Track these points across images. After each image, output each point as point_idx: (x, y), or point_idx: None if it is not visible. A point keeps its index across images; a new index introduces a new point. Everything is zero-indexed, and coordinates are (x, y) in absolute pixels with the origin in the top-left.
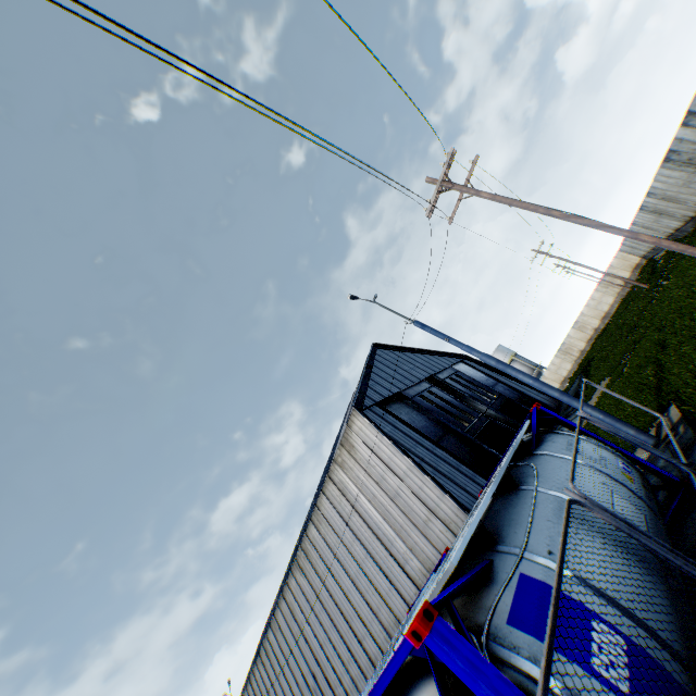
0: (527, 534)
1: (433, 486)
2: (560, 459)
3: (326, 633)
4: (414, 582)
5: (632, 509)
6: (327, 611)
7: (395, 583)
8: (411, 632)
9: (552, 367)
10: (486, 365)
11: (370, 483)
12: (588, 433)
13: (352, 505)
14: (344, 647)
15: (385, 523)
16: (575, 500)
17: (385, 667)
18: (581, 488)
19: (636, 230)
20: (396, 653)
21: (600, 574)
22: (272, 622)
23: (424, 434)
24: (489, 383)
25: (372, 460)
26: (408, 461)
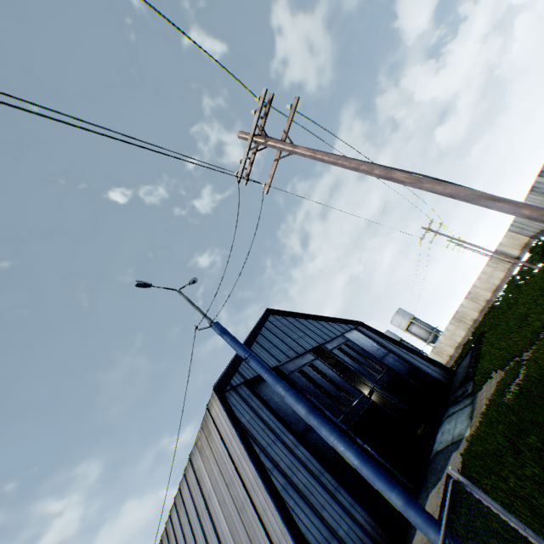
0: None
1: (276, 513)
2: None
3: None
4: None
5: None
6: None
7: None
8: None
9: (447, 332)
10: (380, 333)
11: (221, 481)
12: None
13: (206, 500)
14: None
15: (231, 537)
16: None
17: None
18: None
19: None
20: None
21: None
22: None
23: (289, 425)
24: (380, 353)
25: (224, 455)
26: (254, 470)
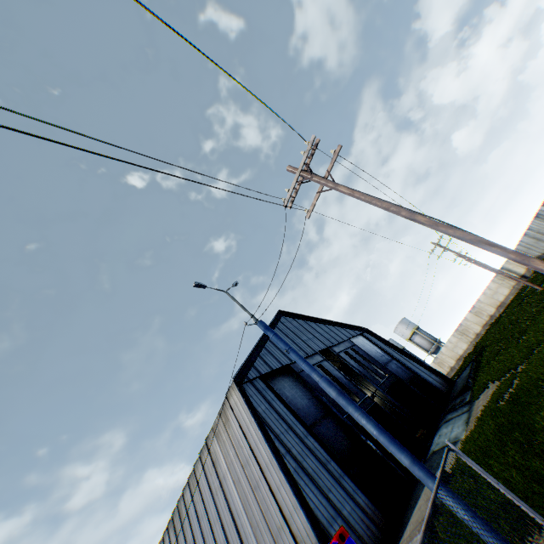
0: None
1: (289, 490)
2: None
3: None
4: None
5: None
6: None
7: None
8: None
9: (449, 344)
10: (384, 340)
11: (237, 463)
12: None
13: (220, 480)
14: None
15: (244, 513)
16: None
17: None
18: None
19: (532, 234)
20: None
21: None
22: None
23: (299, 417)
24: (384, 359)
25: (241, 440)
26: (270, 453)
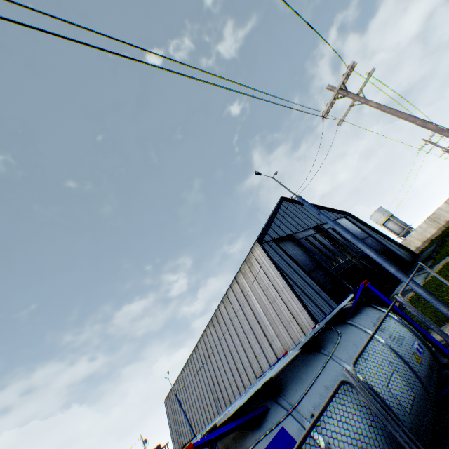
0: (304, 394)
1: (297, 302)
2: (363, 333)
3: (222, 364)
4: (276, 354)
5: (405, 388)
6: (224, 353)
7: (264, 351)
8: None
9: (419, 229)
10: (363, 222)
11: (259, 289)
12: (400, 313)
13: (247, 299)
14: (230, 374)
15: (264, 315)
16: (348, 382)
17: None
18: (367, 363)
19: None
20: None
21: (344, 444)
22: (195, 348)
23: (301, 266)
24: (362, 236)
25: (262, 276)
26: (284, 283)
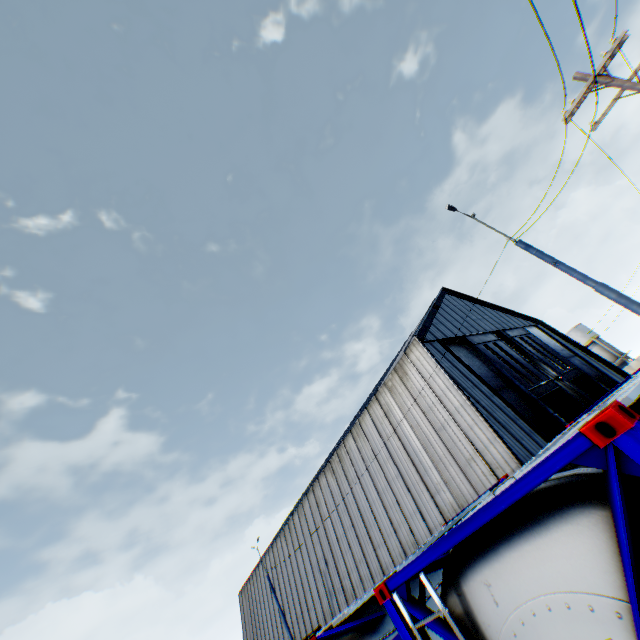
0: None
1: (485, 428)
2: None
3: (344, 531)
4: (442, 513)
5: None
6: (349, 514)
7: (421, 508)
8: (592, 427)
9: None
10: (563, 336)
11: (416, 411)
12: None
13: (394, 427)
14: (358, 548)
15: (423, 452)
16: None
17: (522, 475)
18: None
19: None
20: (549, 457)
21: None
22: (299, 508)
23: (483, 379)
24: (564, 353)
25: (423, 390)
26: (462, 398)
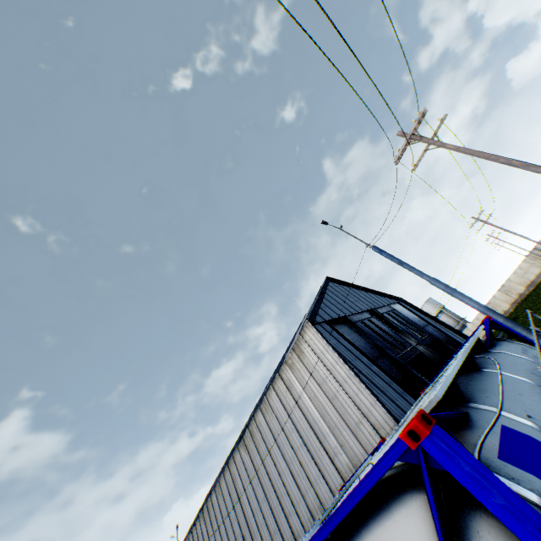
0: (500, 400)
1: (367, 394)
2: (518, 357)
3: (259, 504)
4: (341, 474)
5: None
6: (262, 486)
7: (323, 472)
8: (407, 433)
9: (476, 321)
10: (419, 309)
11: (313, 384)
12: (540, 347)
13: (295, 400)
14: (272, 519)
15: (321, 419)
16: None
17: (368, 471)
18: None
19: None
20: (384, 456)
21: None
22: (216, 486)
23: (363, 352)
24: (421, 323)
25: (317, 365)
26: (348, 370)
